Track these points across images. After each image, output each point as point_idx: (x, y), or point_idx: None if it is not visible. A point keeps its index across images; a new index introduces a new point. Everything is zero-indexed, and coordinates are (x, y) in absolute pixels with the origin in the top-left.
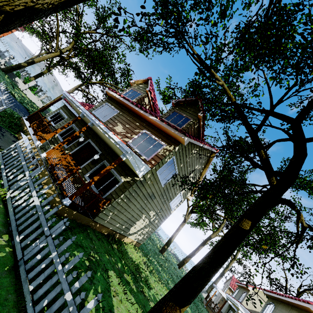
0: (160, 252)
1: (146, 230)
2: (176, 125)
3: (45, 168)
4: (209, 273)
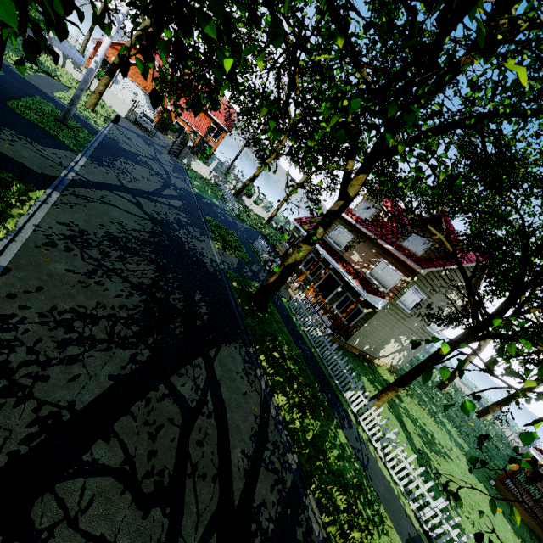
0: (437, 387)
1: (401, 355)
2: (415, 251)
3: (308, 307)
4: (414, 374)
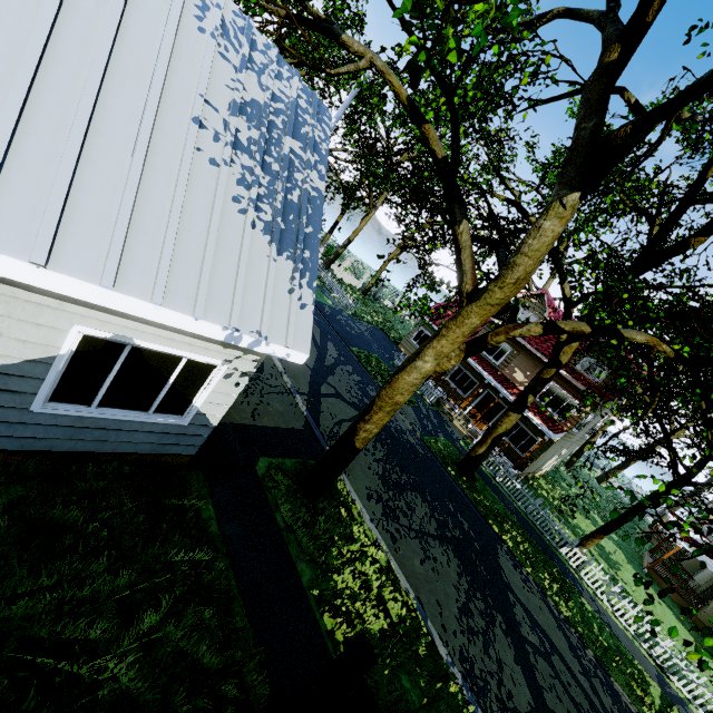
0: (566, 465)
1: (556, 462)
2: (592, 377)
3: None
4: (620, 524)
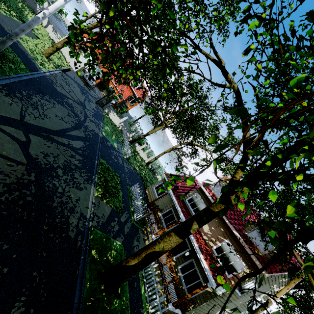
0: None
1: None
2: (259, 247)
3: (158, 267)
4: None
